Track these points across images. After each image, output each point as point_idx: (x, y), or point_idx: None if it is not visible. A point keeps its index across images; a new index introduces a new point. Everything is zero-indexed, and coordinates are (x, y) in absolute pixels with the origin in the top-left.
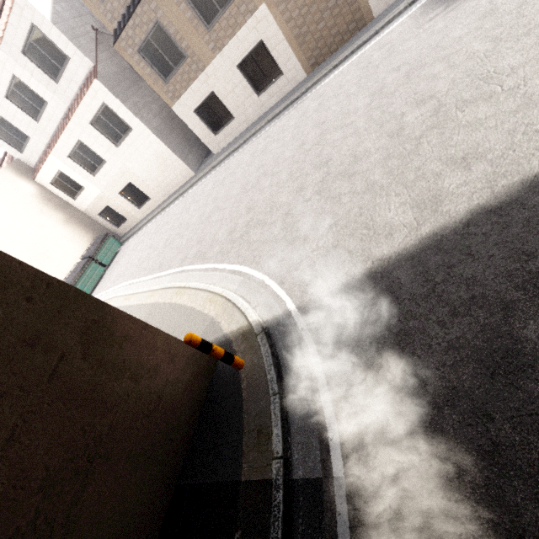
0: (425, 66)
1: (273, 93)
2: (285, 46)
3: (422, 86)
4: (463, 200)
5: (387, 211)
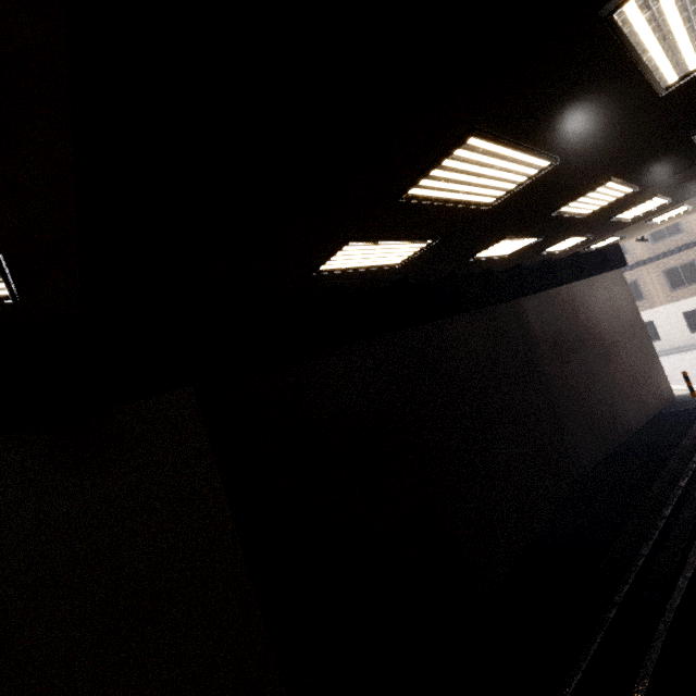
0: None
1: None
2: None
3: None
4: None
5: None
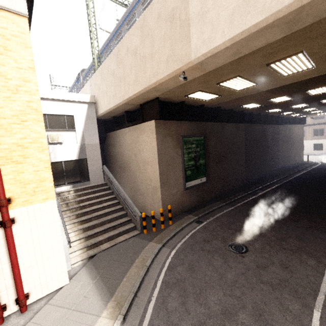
0: None
1: (317, 152)
2: None
3: None
4: None
5: None
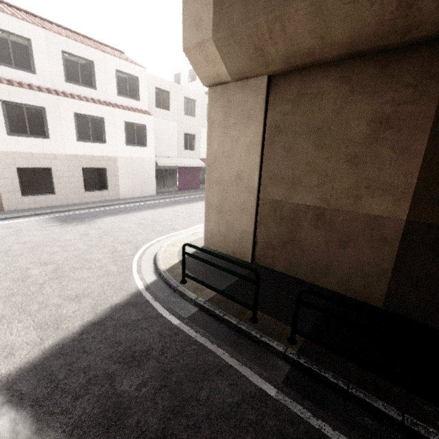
0: (48, 247)
1: None
2: None
3: (45, 256)
4: (78, 319)
5: (9, 335)
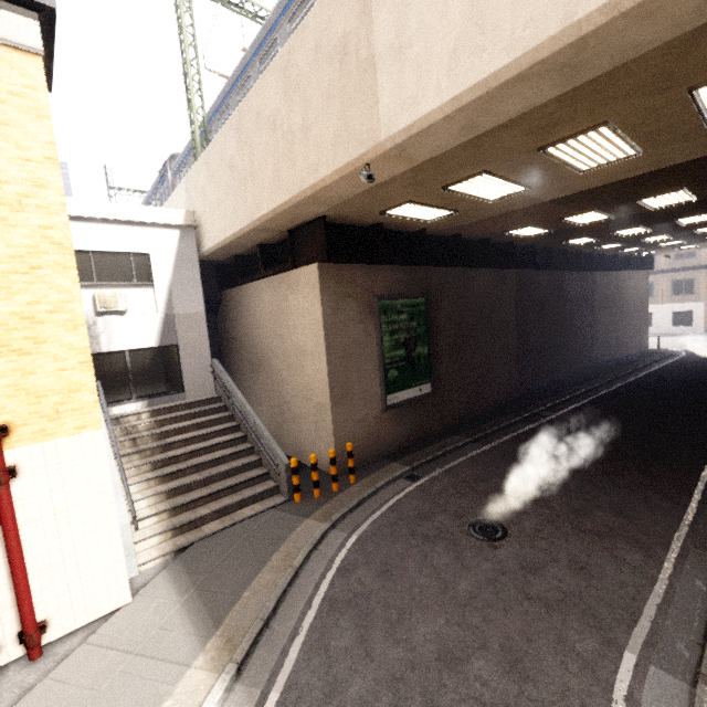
0: None
1: (681, 329)
2: (701, 318)
3: None
4: None
5: None
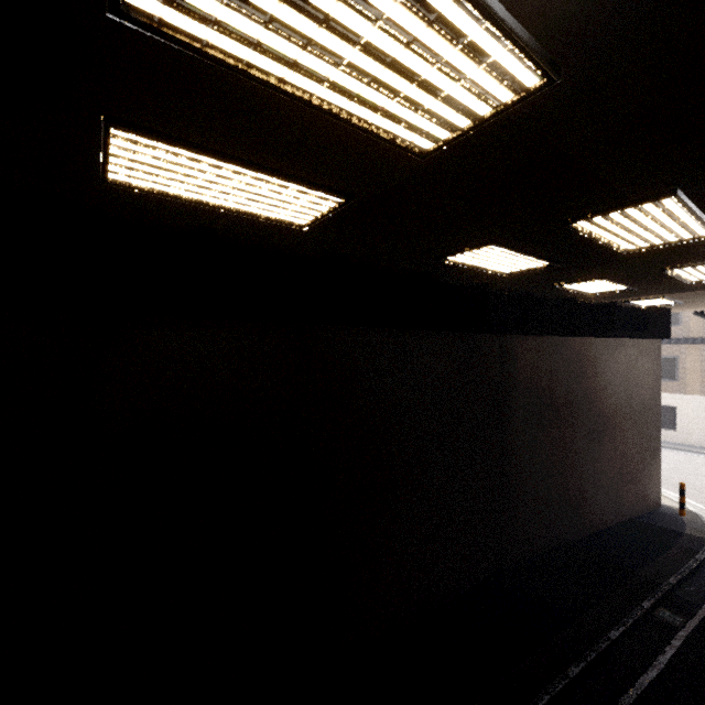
0: None
1: None
2: None
3: None
4: None
5: None
